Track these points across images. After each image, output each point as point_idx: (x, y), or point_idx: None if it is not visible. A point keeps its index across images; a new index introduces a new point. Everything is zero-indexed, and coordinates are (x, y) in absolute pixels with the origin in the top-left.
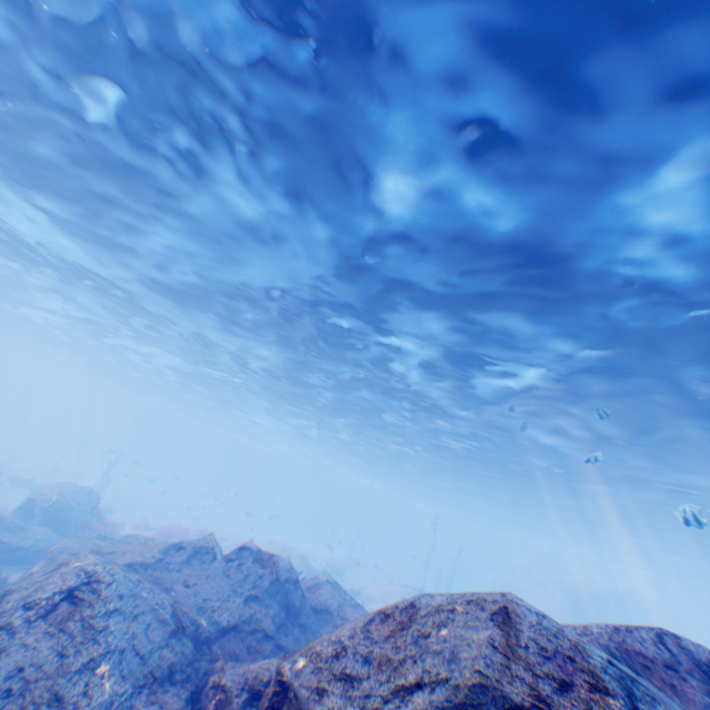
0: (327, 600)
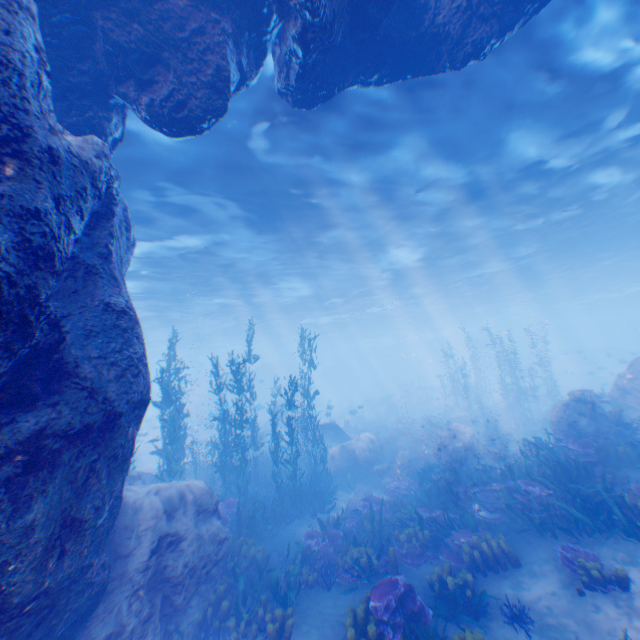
0: None
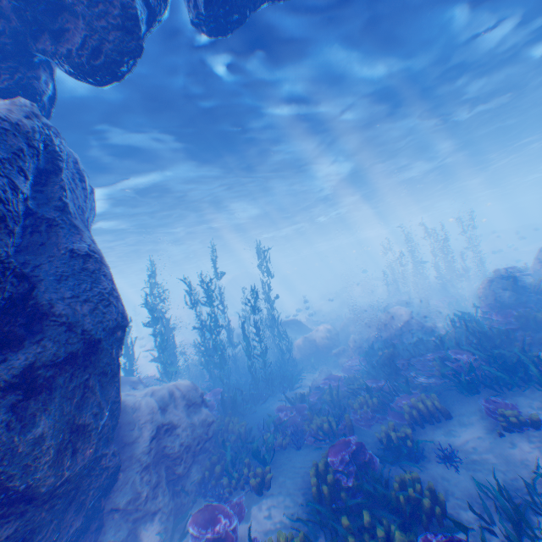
0: None
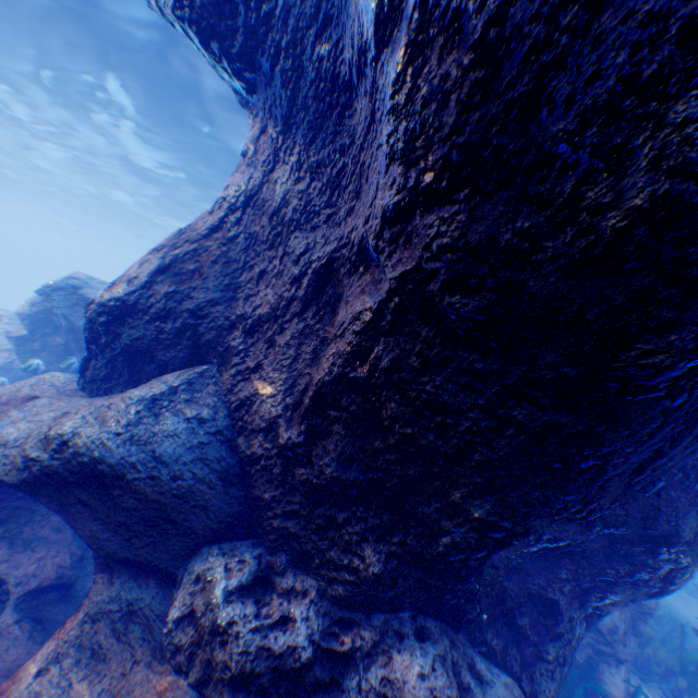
0: None
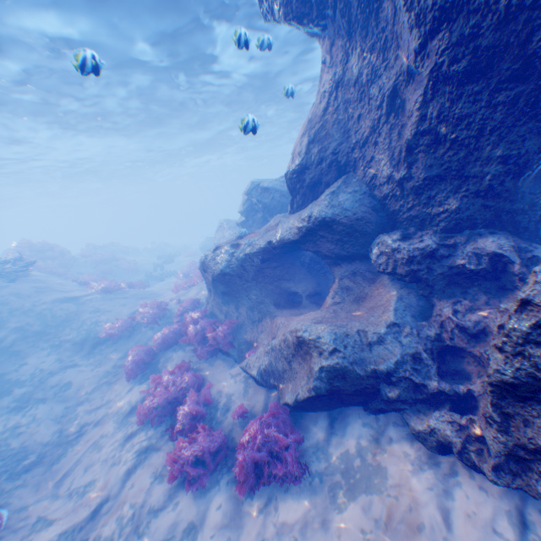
0: None
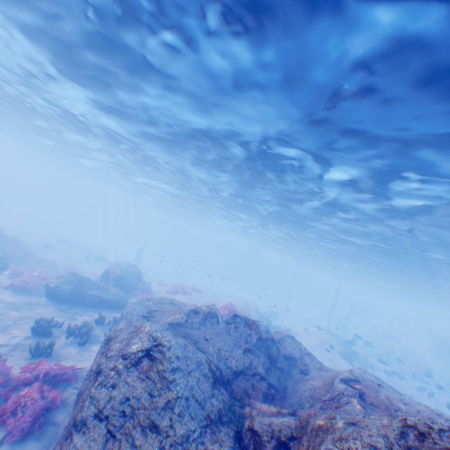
0: (291, 351)
